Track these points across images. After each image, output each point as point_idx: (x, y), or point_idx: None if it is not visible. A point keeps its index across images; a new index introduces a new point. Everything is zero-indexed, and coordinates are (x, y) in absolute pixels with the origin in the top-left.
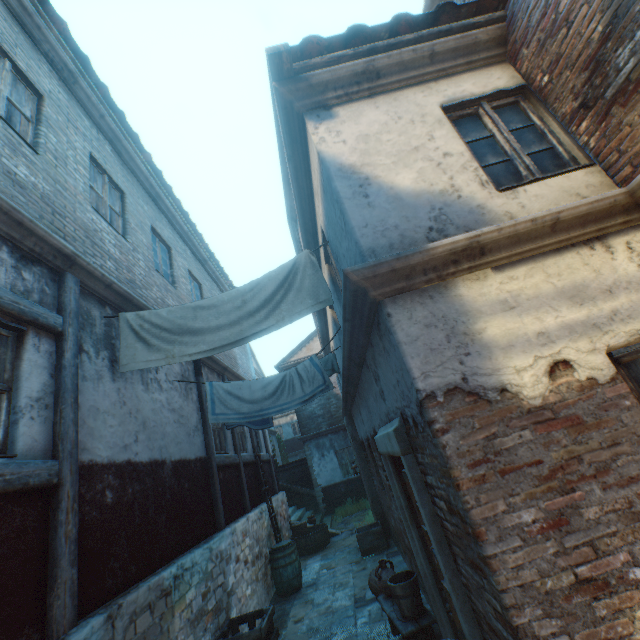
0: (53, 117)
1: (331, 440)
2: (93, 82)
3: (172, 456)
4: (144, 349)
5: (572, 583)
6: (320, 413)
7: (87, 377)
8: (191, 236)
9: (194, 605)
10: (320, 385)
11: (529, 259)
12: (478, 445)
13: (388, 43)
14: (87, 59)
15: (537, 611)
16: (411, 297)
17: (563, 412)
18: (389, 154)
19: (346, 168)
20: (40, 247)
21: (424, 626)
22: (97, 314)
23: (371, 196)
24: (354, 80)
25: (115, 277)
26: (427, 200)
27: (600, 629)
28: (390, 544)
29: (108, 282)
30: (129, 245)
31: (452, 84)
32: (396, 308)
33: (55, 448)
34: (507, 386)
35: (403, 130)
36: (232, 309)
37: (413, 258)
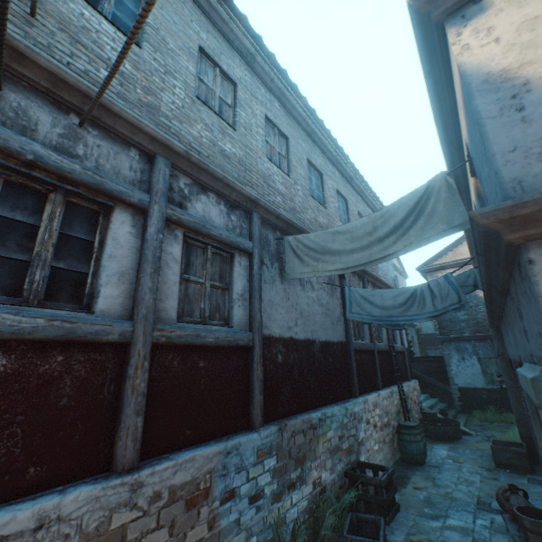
0: (242, 98)
1: (474, 346)
2: (265, 55)
3: (319, 338)
4: (299, 264)
5: None
6: (463, 318)
7: (266, 281)
8: (338, 159)
9: (332, 441)
10: (453, 303)
11: None
12: None
13: None
14: (260, 39)
15: None
16: None
17: None
18: None
19: (494, 77)
20: (238, 198)
21: None
22: (271, 237)
23: (528, 107)
24: None
25: (282, 208)
26: None
27: None
28: (535, 470)
29: (277, 214)
30: (291, 180)
31: None
32: None
33: (250, 325)
34: None
35: None
36: (363, 234)
37: None
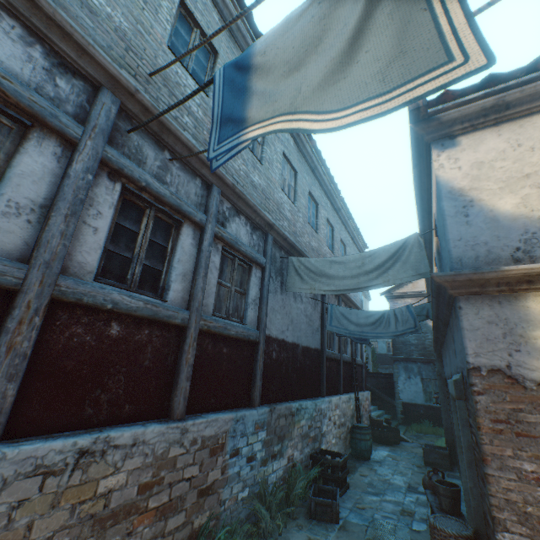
0: (269, 137)
1: (419, 368)
2: None
3: (302, 343)
4: (299, 281)
5: None
6: (413, 342)
7: (271, 291)
8: (332, 192)
9: (303, 428)
10: (410, 327)
11: None
12: (503, 411)
13: (522, 80)
14: None
15: (513, 517)
16: (482, 299)
17: None
18: (498, 180)
19: (455, 191)
20: (260, 221)
21: None
22: (277, 255)
23: (470, 216)
24: (481, 113)
25: (287, 231)
26: (522, 224)
27: None
28: (453, 469)
29: (285, 237)
30: (295, 208)
31: None
32: (467, 304)
33: (258, 325)
34: None
35: (519, 157)
36: (354, 267)
37: (488, 274)
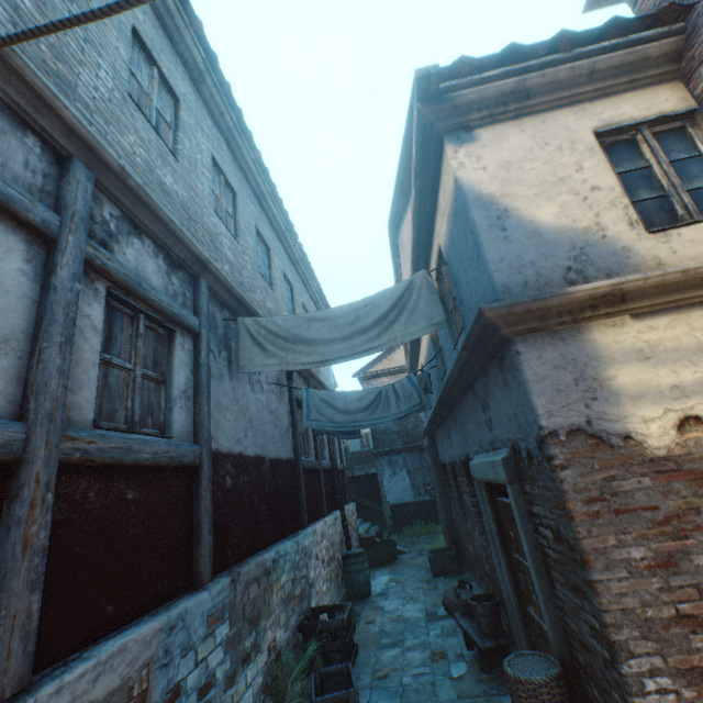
0: (187, 121)
1: (405, 459)
2: (217, 80)
3: (270, 454)
4: (260, 354)
5: (672, 616)
6: (395, 429)
7: (213, 375)
8: (287, 236)
9: (286, 588)
10: (416, 404)
11: (673, 309)
12: (595, 484)
13: (544, 61)
14: (215, 57)
15: (634, 632)
16: (542, 337)
17: (687, 465)
18: (531, 185)
19: (484, 198)
20: (184, 254)
21: (502, 644)
22: (219, 316)
23: (508, 230)
24: (501, 100)
25: (230, 280)
26: (568, 238)
27: (693, 657)
28: (462, 570)
29: (229, 287)
30: (240, 248)
31: (609, 105)
32: (525, 347)
33: (196, 435)
34: (631, 434)
35: (549, 158)
36: (345, 324)
37: (550, 300)
